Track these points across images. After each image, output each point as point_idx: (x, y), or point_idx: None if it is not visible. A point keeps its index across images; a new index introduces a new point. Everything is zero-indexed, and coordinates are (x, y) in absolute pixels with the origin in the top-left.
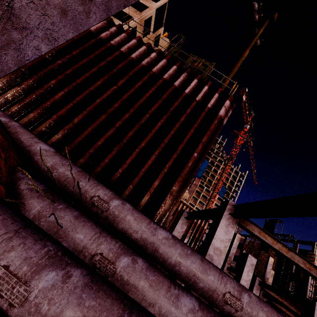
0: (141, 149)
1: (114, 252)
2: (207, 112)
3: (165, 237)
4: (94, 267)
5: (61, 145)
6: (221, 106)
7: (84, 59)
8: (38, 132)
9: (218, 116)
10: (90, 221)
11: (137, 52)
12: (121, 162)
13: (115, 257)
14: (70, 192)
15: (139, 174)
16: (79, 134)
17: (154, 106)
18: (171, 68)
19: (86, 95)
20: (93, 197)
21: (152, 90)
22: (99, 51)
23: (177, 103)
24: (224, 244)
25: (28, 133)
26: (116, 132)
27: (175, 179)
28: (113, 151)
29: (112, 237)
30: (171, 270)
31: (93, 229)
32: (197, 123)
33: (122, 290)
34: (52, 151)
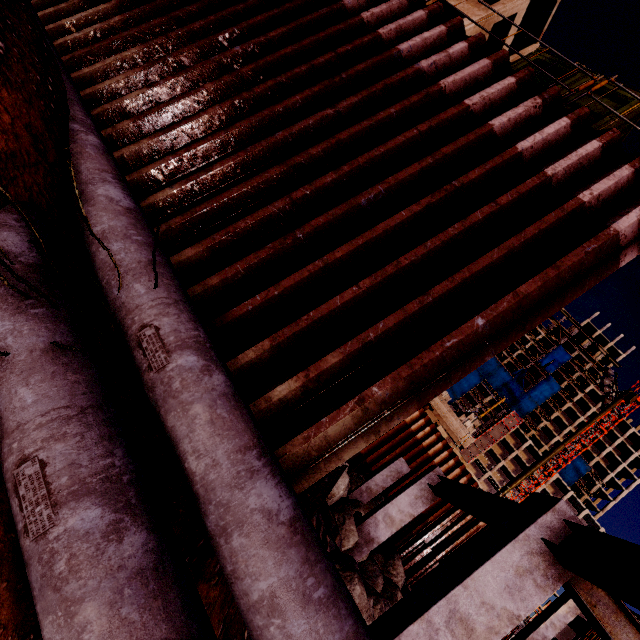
0: (331, 265)
1: (77, 476)
2: (569, 214)
3: (267, 507)
4: (14, 490)
5: (171, 211)
6: (629, 207)
7: (288, 46)
8: (142, 177)
9: (607, 231)
10: (84, 372)
11: (417, 38)
12: (271, 281)
13: (69, 492)
14: (112, 300)
15: (299, 320)
16: (211, 198)
17: (409, 168)
18: (496, 82)
19: (260, 121)
20: (145, 327)
21: (418, 130)
22: (328, 32)
23: (479, 171)
24: (491, 620)
25: (102, 162)
26: (290, 209)
27: (388, 368)
28: (263, 249)
29: (110, 435)
30: (244, 613)
31: (71, 393)
32: (523, 236)
33: (39, 593)
34: (122, 206)
